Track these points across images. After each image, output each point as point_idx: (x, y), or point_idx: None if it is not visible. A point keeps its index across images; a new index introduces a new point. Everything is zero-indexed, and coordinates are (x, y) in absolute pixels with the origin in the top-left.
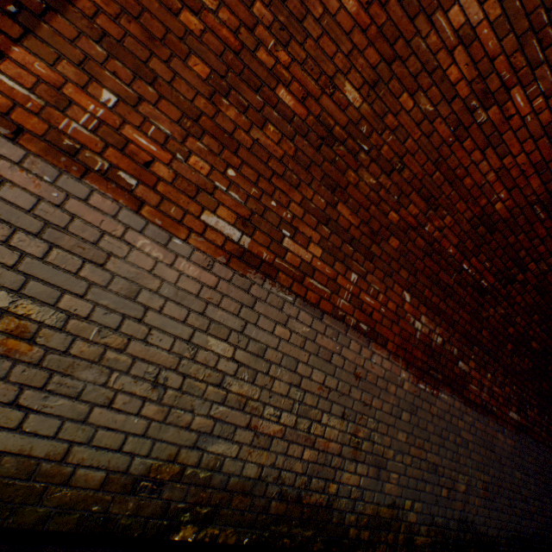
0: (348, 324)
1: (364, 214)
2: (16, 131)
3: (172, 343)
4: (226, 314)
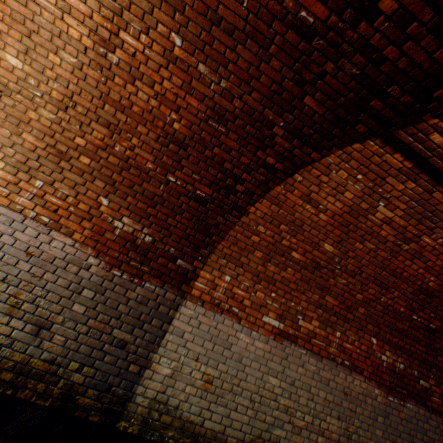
0: (337, 362)
1: (341, 298)
2: (203, 302)
3: (255, 380)
4: (275, 364)
